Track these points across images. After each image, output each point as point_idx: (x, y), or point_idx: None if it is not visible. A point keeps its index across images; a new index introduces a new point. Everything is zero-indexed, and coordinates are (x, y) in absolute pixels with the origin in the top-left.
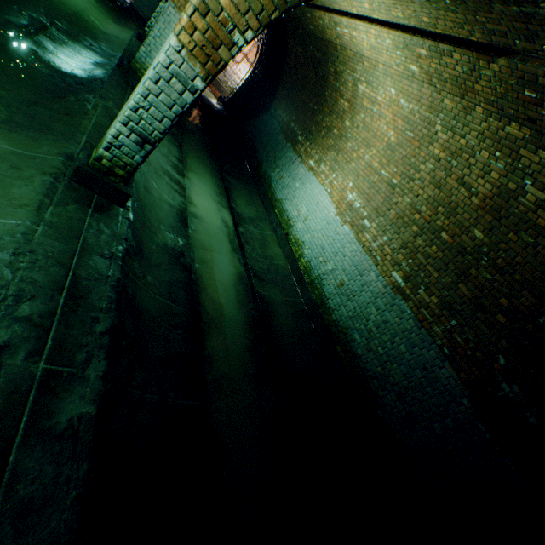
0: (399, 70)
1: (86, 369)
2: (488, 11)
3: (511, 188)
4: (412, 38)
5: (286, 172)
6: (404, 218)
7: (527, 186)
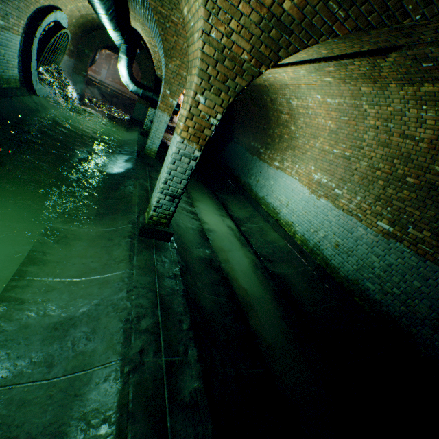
0: (318, 83)
1: (187, 356)
2: (367, 35)
3: None
4: (319, 65)
5: (260, 176)
6: (368, 177)
7: None
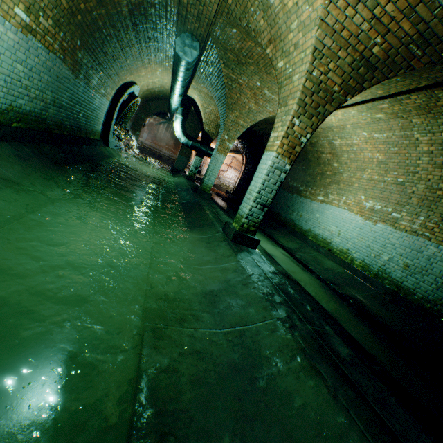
0: (366, 121)
1: (325, 329)
2: (430, 71)
3: None
4: (373, 103)
5: (302, 211)
6: (428, 198)
7: None
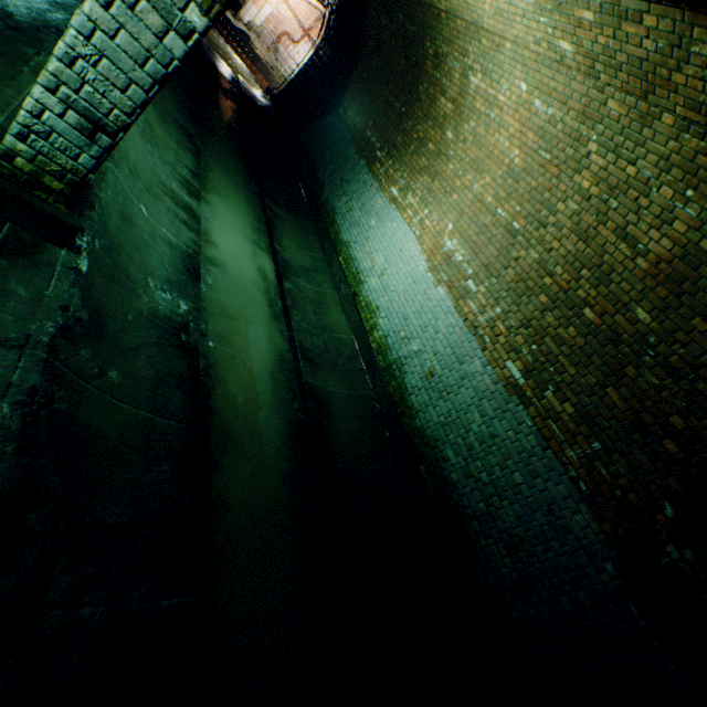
0: (540, 50)
1: None
2: None
3: (705, 249)
4: None
5: (357, 202)
6: (529, 282)
7: None
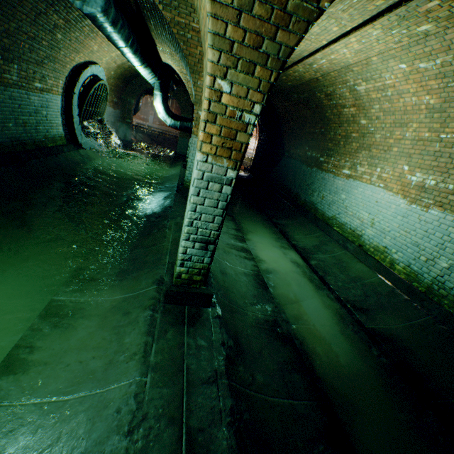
0: (402, 43)
1: None
2: None
3: None
4: (408, 5)
5: (324, 191)
6: None
7: None
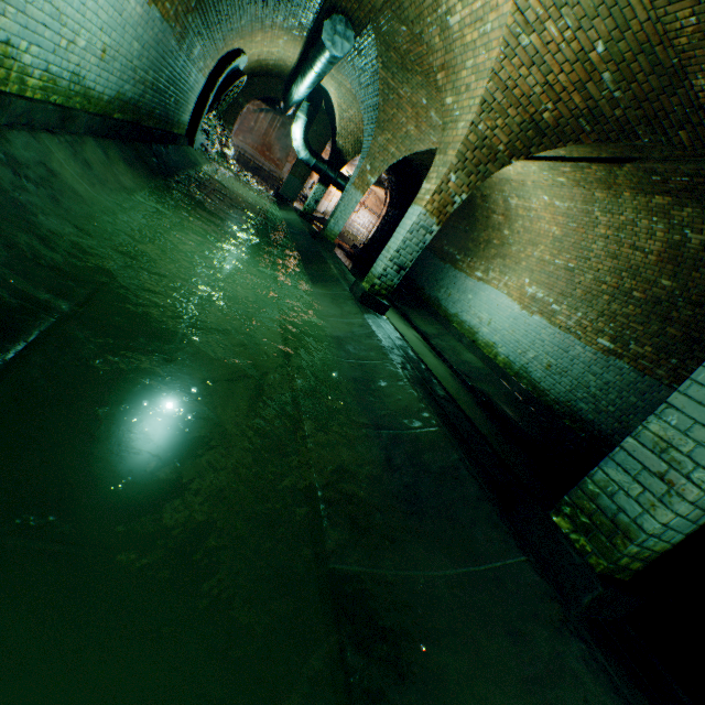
0: (548, 183)
1: (432, 380)
2: (606, 146)
3: (676, 240)
4: (555, 164)
5: (453, 289)
6: (592, 292)
7: (688, 235)
